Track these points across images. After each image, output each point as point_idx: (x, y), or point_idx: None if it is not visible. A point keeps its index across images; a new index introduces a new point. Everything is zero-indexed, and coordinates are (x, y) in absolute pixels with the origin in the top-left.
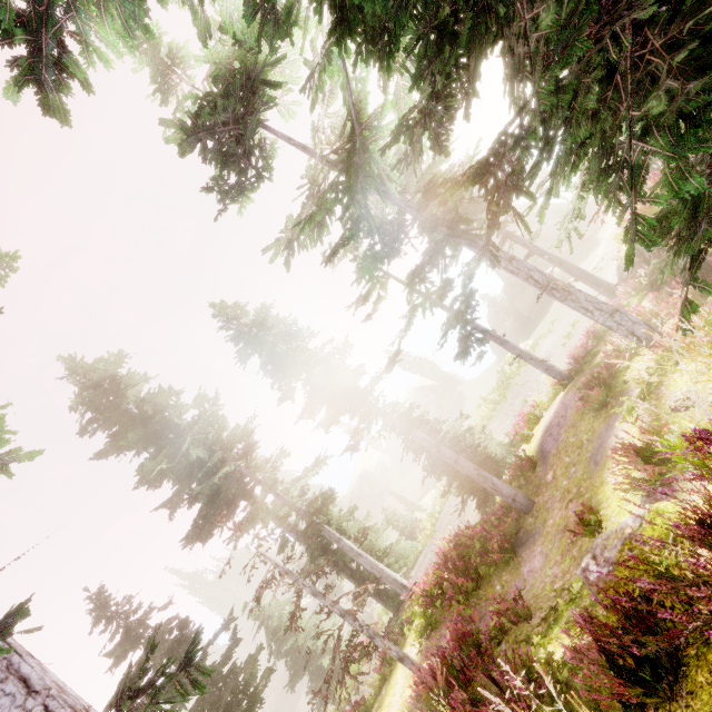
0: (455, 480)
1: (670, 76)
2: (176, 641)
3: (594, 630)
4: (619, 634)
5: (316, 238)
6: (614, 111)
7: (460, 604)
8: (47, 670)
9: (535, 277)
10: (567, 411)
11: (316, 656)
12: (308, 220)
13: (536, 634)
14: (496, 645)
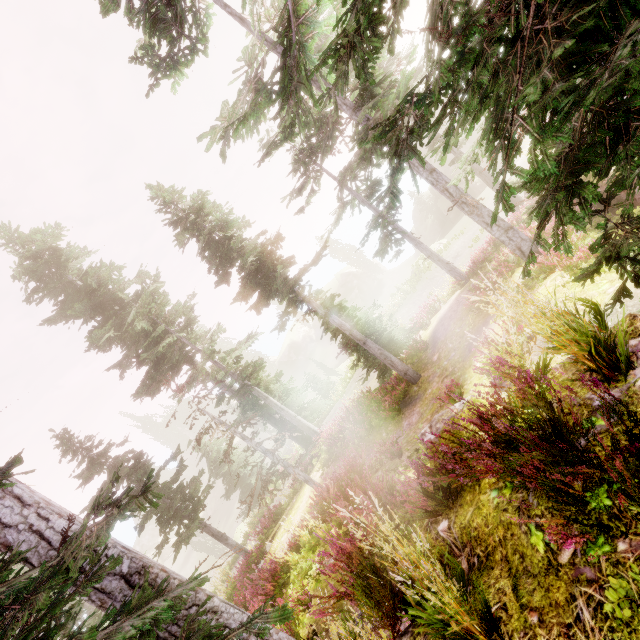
0: (363, 356)
1: (550, 63)
2: (133, 467)
3: (418, 471)
4: (432, 473)
5: (252, 128)
6: (509, 79)
7: (355, 445)
8: (34, 491)
9: (450, 190)
10: (459, 307)
11: (246, 477)
12: (242, 121)
13: (402, 466)
14: (374, 473)
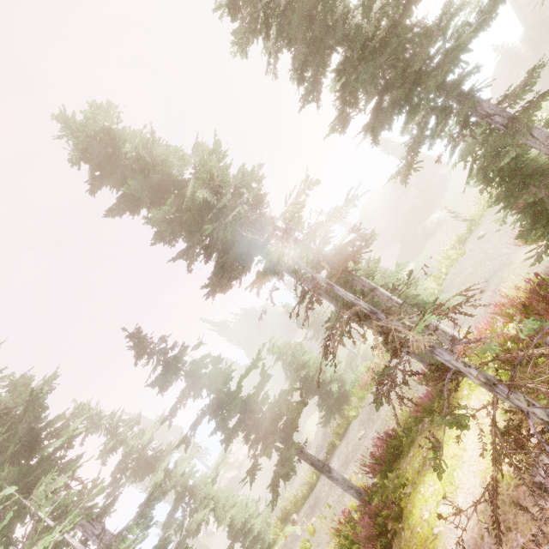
0: (543, 215)
1: None
2: (212, 374)
3: None
4: None
5: None
6: None
7: None
8: None
9: None
10: None
11: (325, 384)
12: None
13: None
14: None
